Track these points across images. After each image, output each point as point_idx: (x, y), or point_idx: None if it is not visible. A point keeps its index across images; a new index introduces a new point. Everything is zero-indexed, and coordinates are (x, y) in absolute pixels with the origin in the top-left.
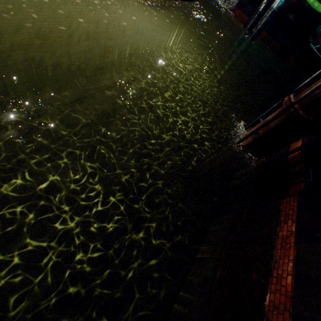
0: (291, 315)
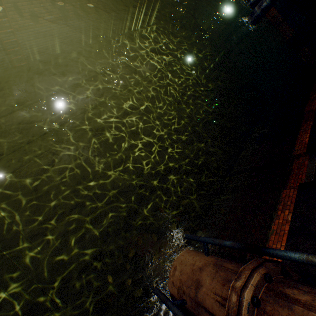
0: None
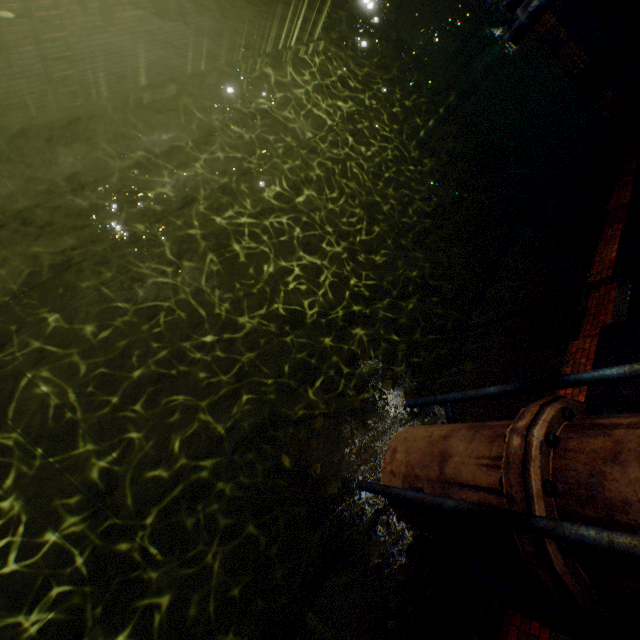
0: None
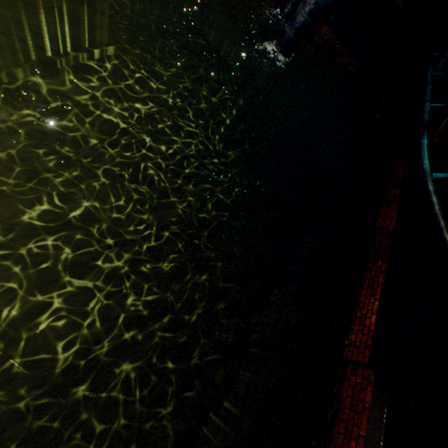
0: None
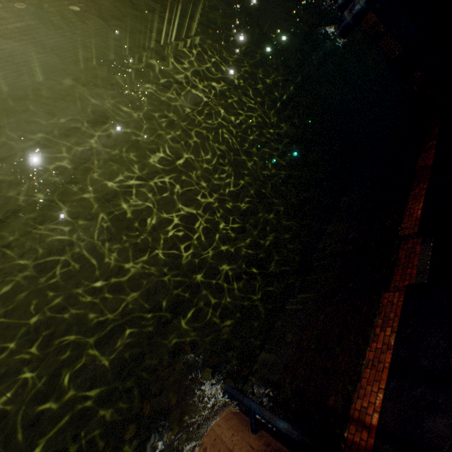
0: None
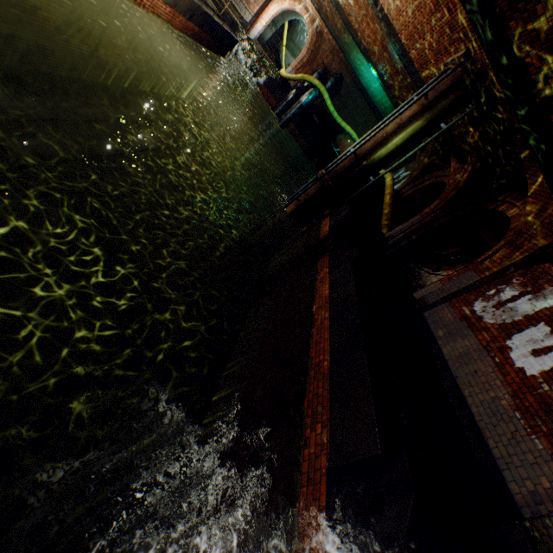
0: (330, 301)
